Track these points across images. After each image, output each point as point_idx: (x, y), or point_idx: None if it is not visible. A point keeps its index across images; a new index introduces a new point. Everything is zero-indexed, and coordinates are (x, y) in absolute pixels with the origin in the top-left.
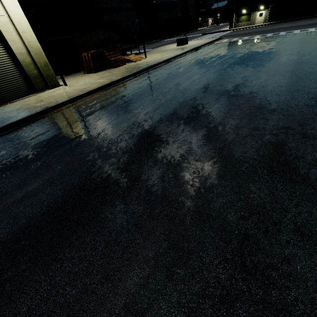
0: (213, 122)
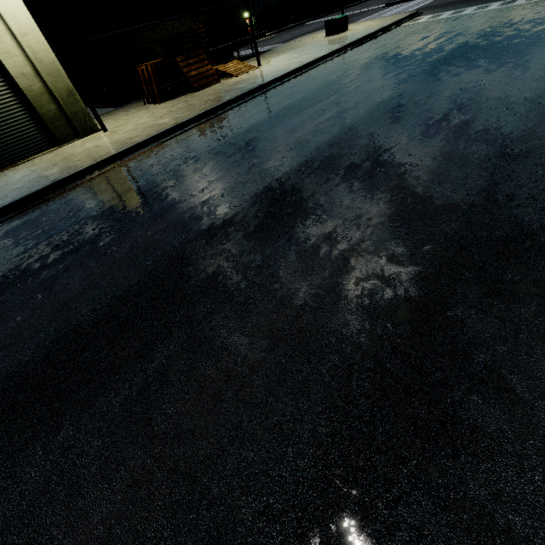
0: (317, 233)
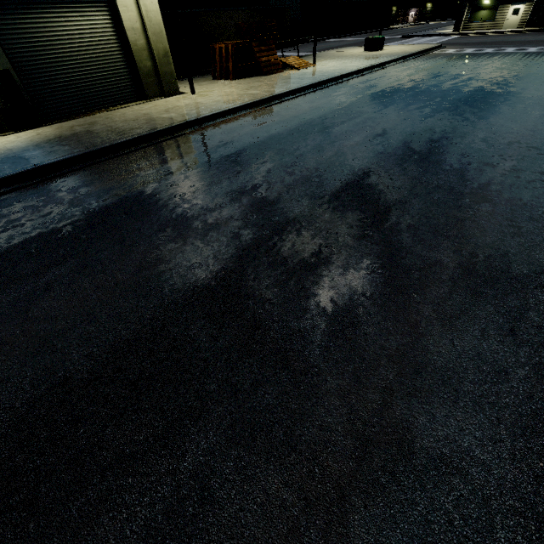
0: (475, 161)
